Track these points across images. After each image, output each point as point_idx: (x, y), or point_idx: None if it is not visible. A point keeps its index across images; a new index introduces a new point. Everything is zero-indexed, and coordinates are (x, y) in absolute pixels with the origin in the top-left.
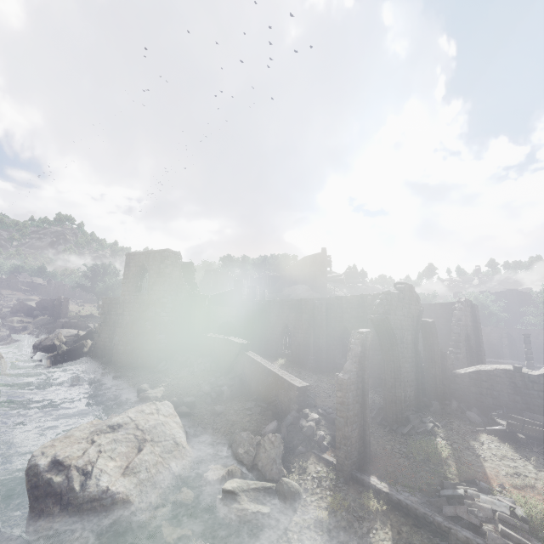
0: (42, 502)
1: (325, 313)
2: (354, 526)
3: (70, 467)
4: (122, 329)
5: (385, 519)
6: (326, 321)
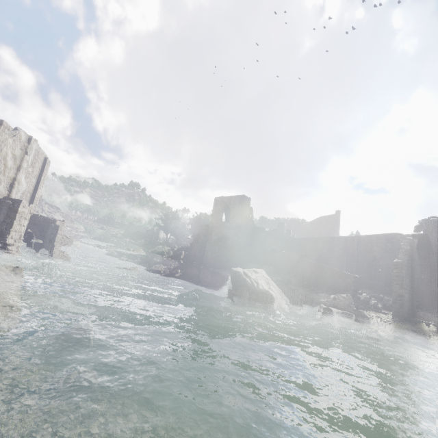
0: (241, 288)
1: (356, 246)
2: (414, 333)
3: (250, 277)
4: (211, 244)
5: (435, 334)
6: (357, 252)
